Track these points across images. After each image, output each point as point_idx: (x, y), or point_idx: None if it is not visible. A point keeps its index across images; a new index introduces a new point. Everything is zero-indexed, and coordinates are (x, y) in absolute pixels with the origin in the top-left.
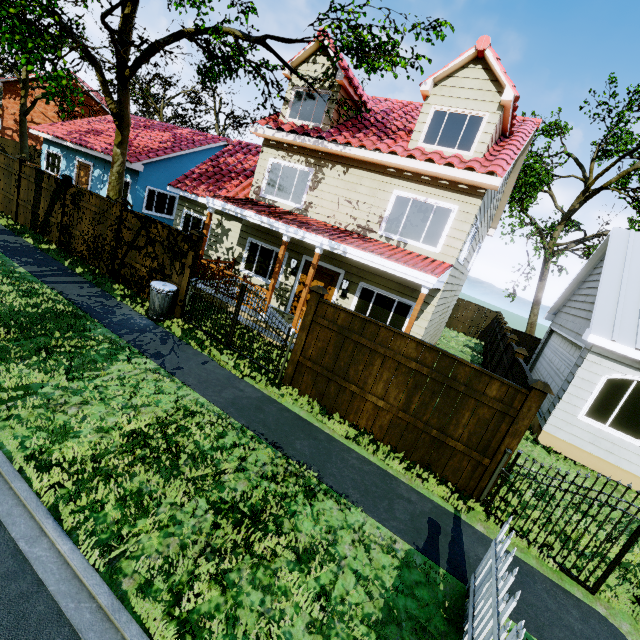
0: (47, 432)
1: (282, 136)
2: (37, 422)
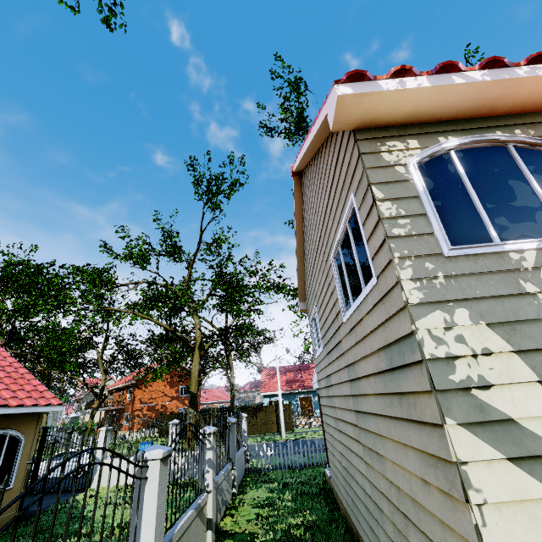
0: None
1: None
2: None
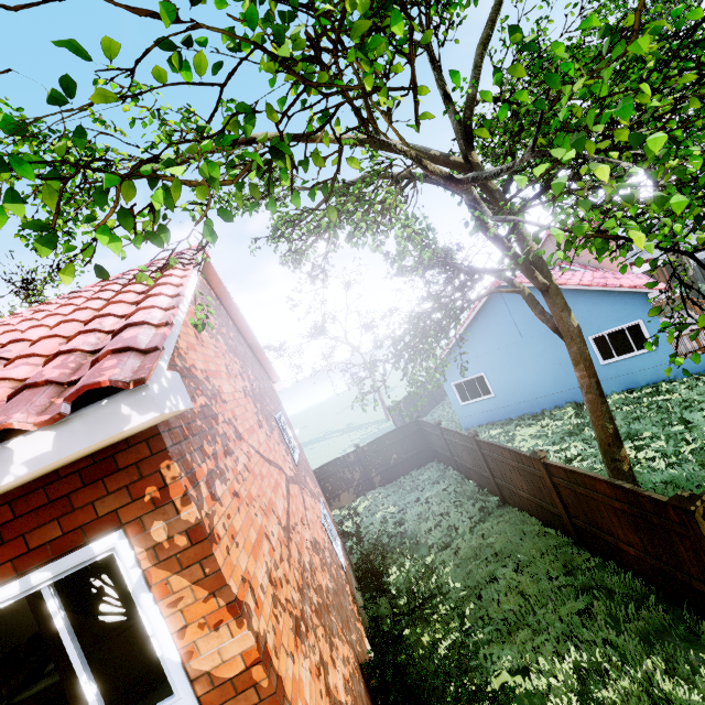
0: None
1: None
2: None
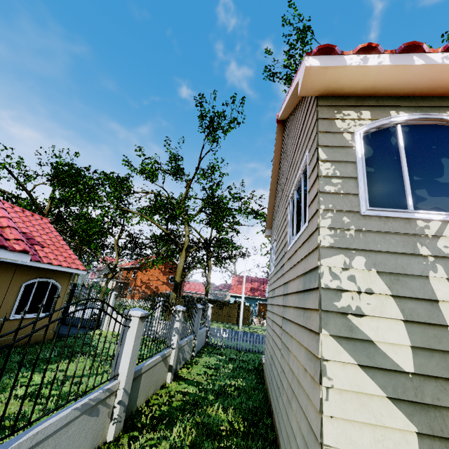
0: None
1: None
2: None
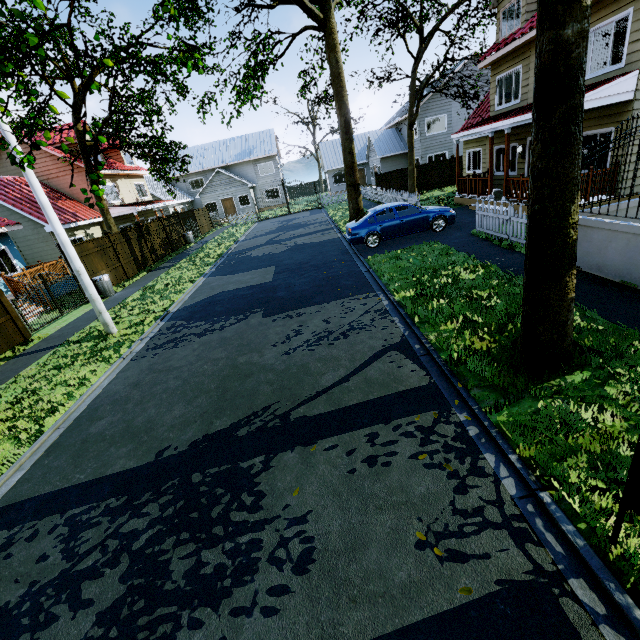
0: (244, 230)
1: (107, 172)
2: (243, 230)
